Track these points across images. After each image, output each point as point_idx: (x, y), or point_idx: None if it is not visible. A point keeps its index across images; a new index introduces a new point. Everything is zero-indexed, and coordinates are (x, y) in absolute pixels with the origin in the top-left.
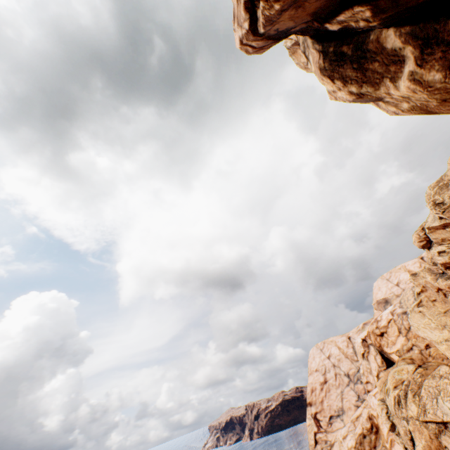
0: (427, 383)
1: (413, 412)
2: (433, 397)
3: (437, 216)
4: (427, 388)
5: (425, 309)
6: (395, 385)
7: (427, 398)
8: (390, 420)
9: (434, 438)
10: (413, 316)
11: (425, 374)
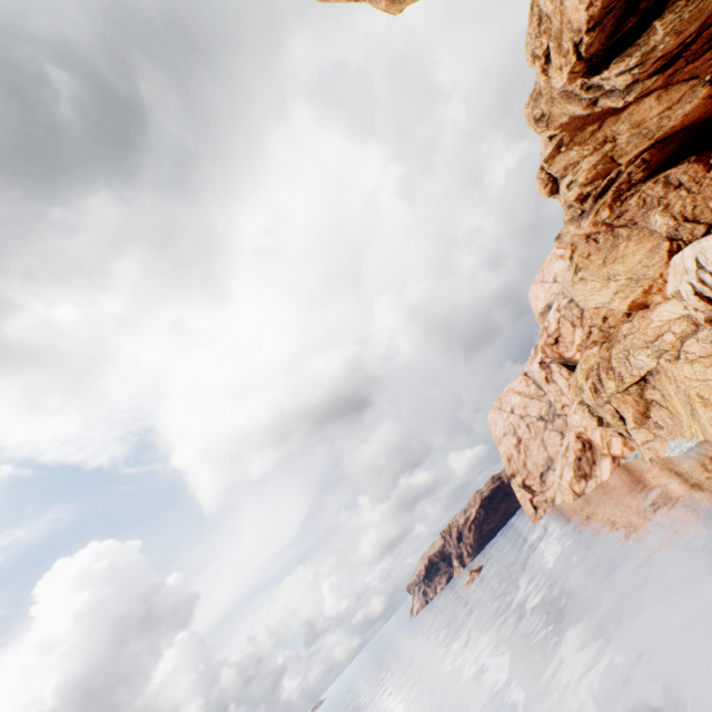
0: (615, 351)
1: (611, 389)
2: (625, 361)
3: (546, 138)
4: (616, 357)
5: (584, 272)
6: (586, 376)
7: (620, 365)
8: (595, 416)
9: (639, 400)
10: (576, 289)
11: (611, 346)
